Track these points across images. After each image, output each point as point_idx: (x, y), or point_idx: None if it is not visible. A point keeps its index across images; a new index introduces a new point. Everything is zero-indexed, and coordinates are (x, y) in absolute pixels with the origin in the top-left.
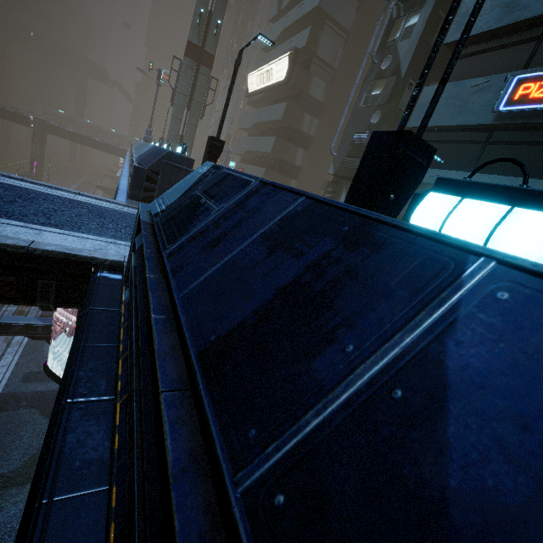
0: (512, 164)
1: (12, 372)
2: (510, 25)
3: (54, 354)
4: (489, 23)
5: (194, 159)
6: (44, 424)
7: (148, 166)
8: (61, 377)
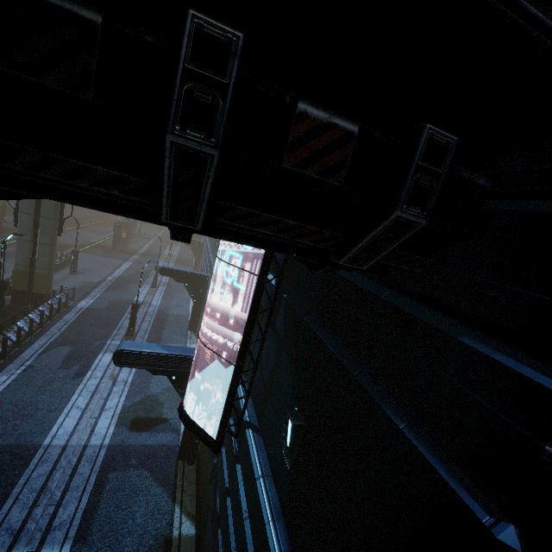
0: None
1: (119, 416)
2: None
3: (189, 394)
4: None
5: None
6: (158, 496)
7: None
8: (206, 431)
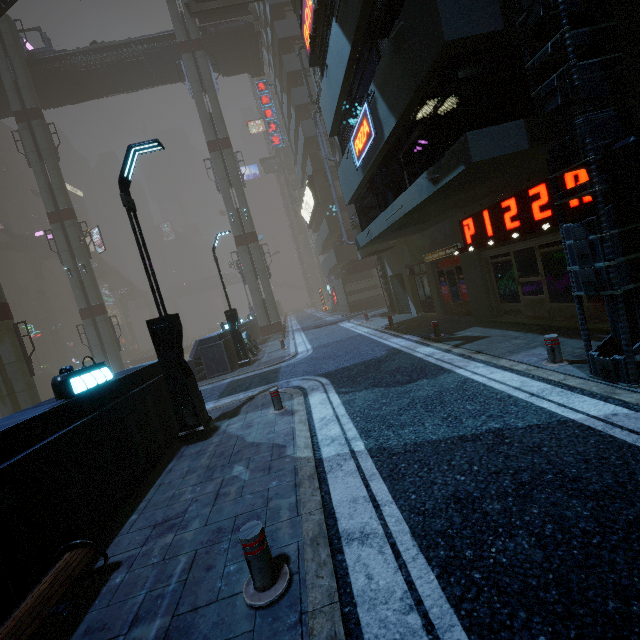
0: (389, 196)
1: None
2: (338, 107)
3: None
4: (332, 112)
5: (217, 335)
6: None
7: (192, 357)
8: None
